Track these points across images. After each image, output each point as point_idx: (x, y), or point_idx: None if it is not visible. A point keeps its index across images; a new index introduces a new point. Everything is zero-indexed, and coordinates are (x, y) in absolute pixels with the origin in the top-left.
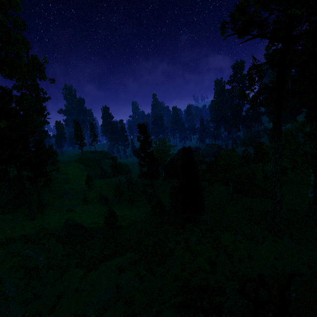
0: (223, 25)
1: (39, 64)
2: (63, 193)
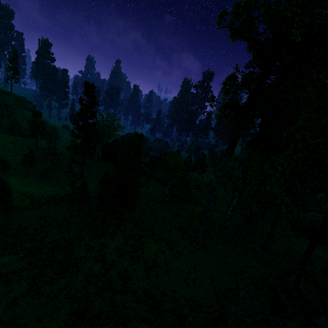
0: (223, 14)
1: None
2: None
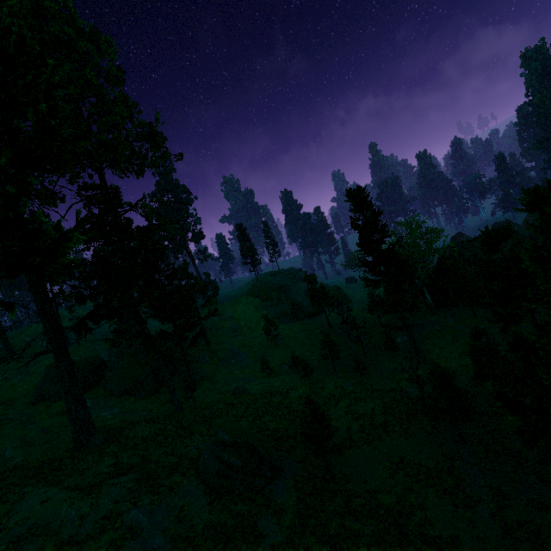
0: None
1: (154, 133)
2: (229, 355)
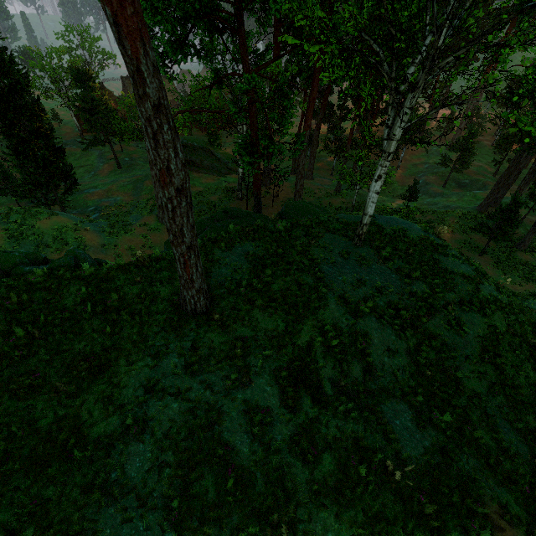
0: None
1: None
2: None
